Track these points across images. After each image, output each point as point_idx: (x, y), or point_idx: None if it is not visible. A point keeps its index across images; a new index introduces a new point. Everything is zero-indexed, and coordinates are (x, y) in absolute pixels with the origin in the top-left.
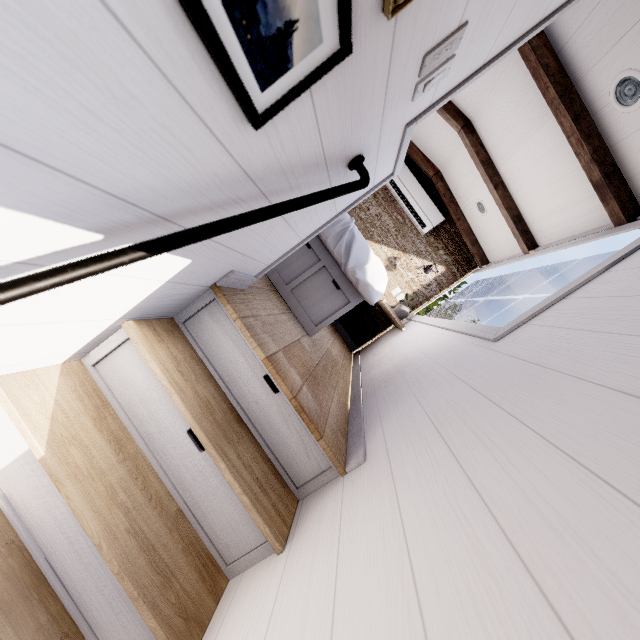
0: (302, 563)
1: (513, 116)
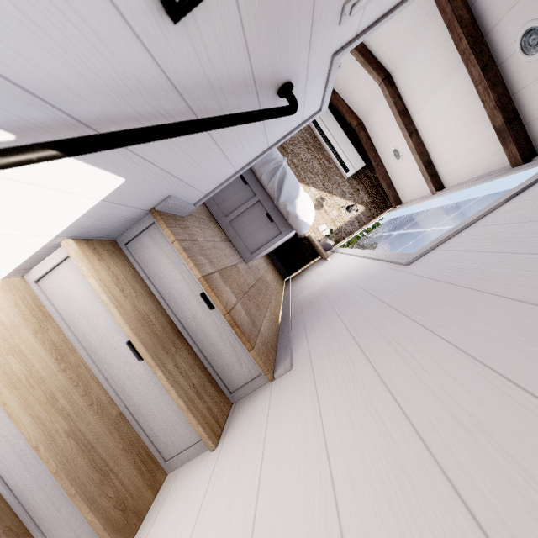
0: (231, 459)
1: (428, 68)
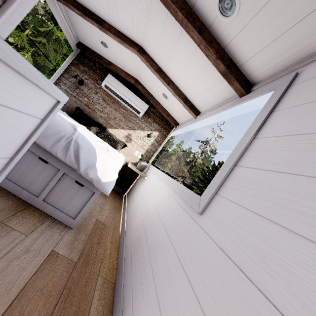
0: None
1: (163, 38)
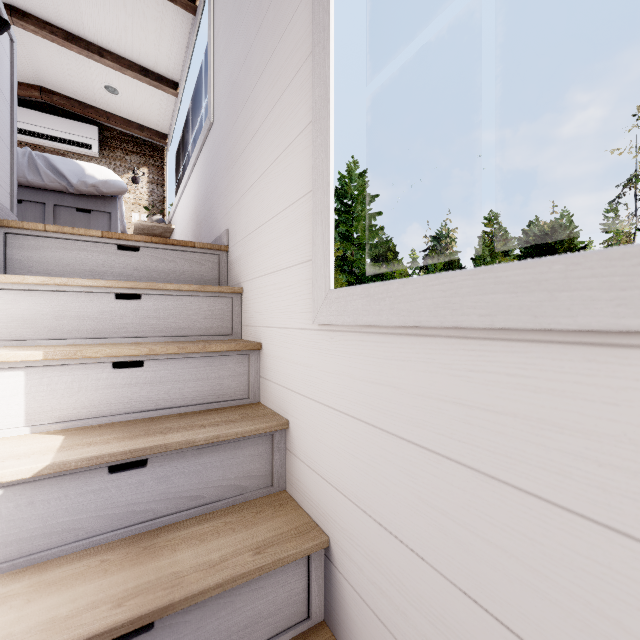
0: (251, 263)
1: None
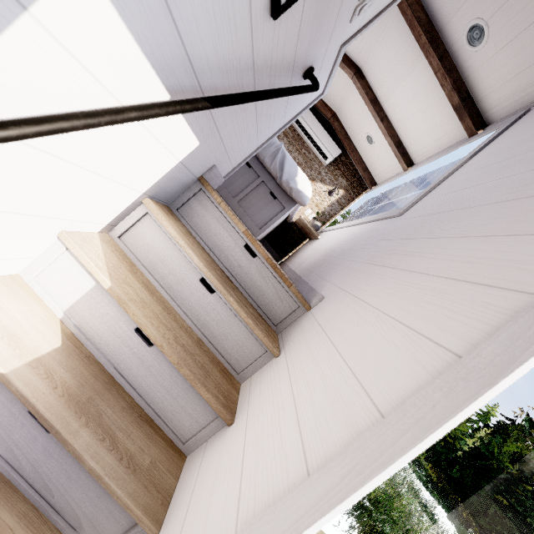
0: (300, 351)
1: (394, 62)
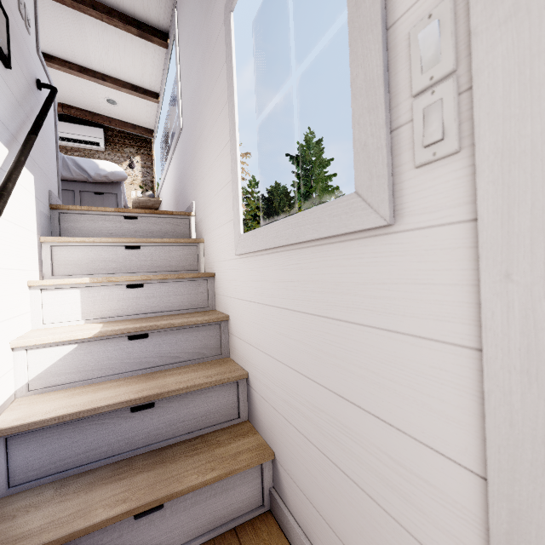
0: (207, 223)
1: (63, 29)
